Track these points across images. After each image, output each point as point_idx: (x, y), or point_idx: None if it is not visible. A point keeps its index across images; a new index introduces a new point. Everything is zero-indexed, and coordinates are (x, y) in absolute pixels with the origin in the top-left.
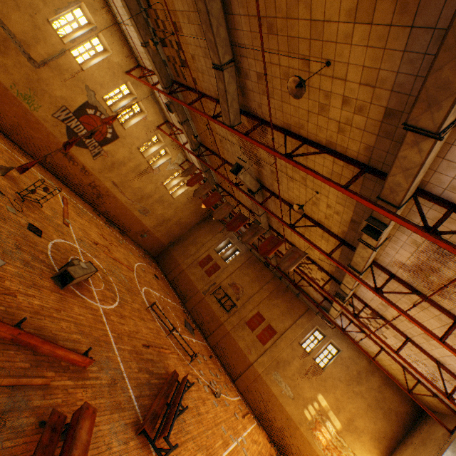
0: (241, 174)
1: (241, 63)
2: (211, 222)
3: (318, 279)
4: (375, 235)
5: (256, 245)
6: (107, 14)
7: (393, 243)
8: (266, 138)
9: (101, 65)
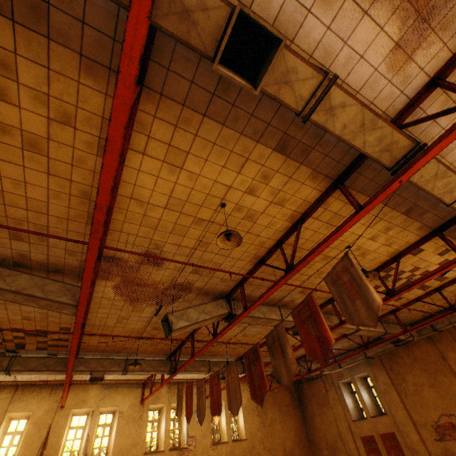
0: (177, 322)
1: (6, 257)
2: (308, 395)
3: (442, 261)
4: (271, 53)
5: (359, 343)
6: (3, 392)
7: (333, 60)
8: (130, 261)
9: (28, 438)
